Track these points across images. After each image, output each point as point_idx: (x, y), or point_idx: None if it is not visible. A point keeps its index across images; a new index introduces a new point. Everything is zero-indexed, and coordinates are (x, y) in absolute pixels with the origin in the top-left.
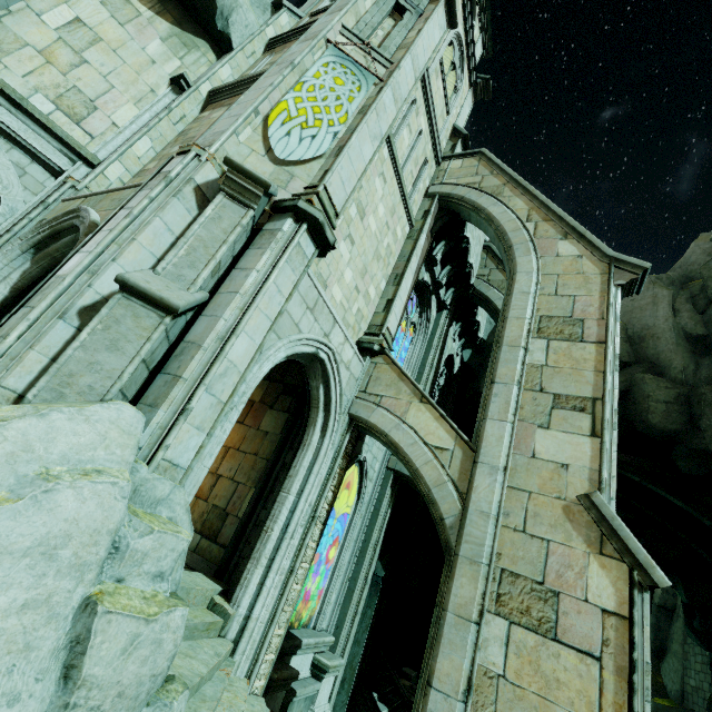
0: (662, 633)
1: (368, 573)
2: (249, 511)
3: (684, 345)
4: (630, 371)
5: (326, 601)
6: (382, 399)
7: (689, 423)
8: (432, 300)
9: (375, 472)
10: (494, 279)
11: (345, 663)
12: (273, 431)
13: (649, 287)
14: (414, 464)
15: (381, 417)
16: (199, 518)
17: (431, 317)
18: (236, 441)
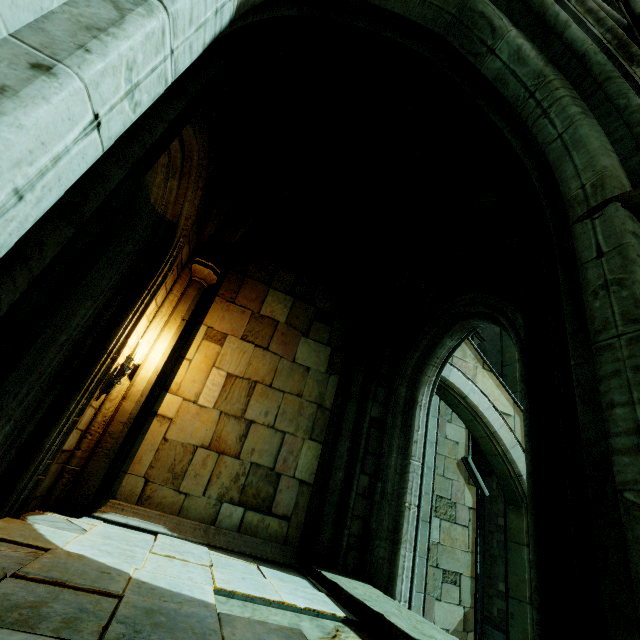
0: None
1: None
2: (344, 477)
3: None
4: None
5: None
6: (453, 359)
7: None
8: None
9: None
10: None
11: None
12: (316, 367)
13: None
14: (493, 427)
15: (458, 378)
16: (233, 484)
17: None
18: (264, 373)
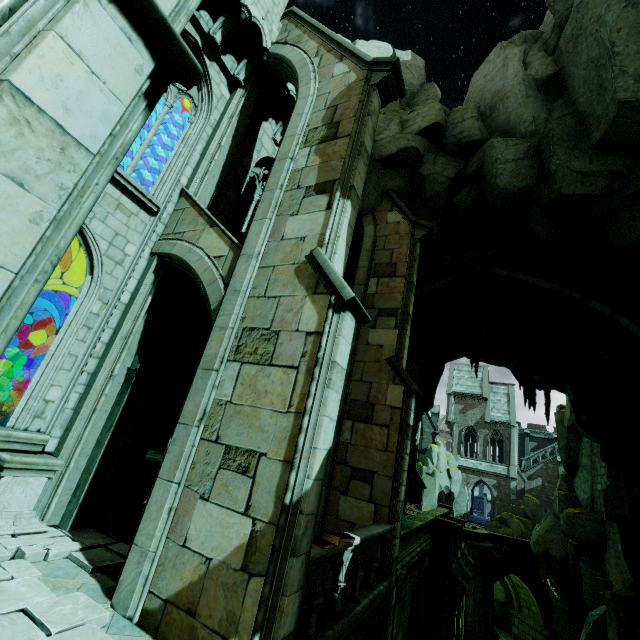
0: (573, 452)
1: (115, 366)
2: None
3: (535, 95)
4: (482, 147)
5: (33, 395)
6: None
7: (540, 175)
8: (212, 69)
9: (128, 256)
10: (291, 38)
11: (81, 469)
12: None
13: (500, 53)
14: None
15: None
16: None
17: (212, 89)
18: None
